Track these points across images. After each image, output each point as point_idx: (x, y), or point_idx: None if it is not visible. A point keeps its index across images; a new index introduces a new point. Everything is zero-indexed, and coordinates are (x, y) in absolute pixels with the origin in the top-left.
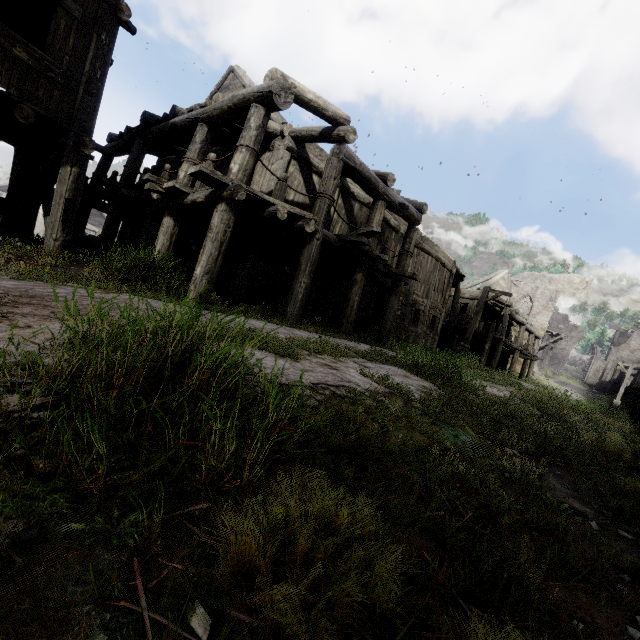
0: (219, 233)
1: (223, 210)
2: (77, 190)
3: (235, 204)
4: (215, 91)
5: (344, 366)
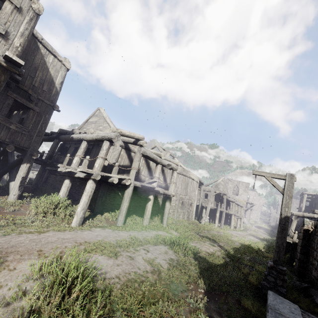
0: (89, 192)
1: (91, 183)
2: (27, 173)
3: (96, 179)
4: (91, 116)
5: (137, 255)
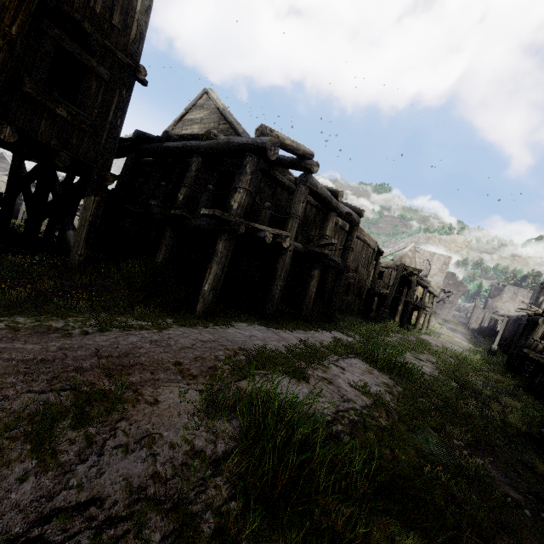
0: (223, 257)
1: (226, 239)
2: (98, 214)
3: (235, 234)
4: (190, 107)
5: (334, 375)
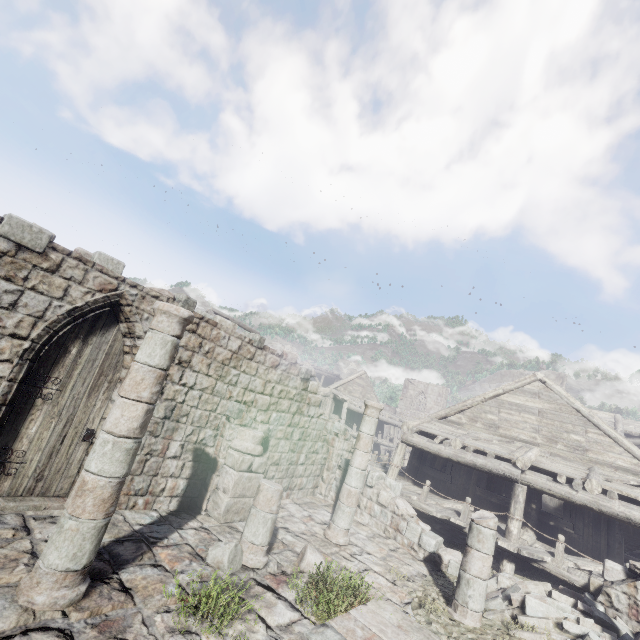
0: None
1: None
2: None
3: None
4: None
5: None
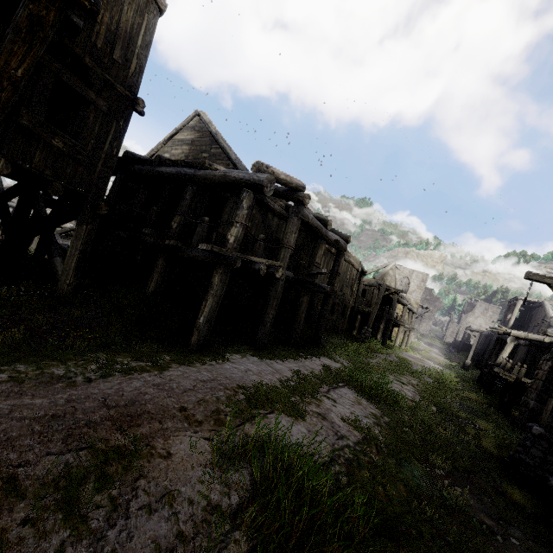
0: (218, 290)
1: (222, 272)
2: (89, 242)
3: (231, 267)
4: (181, 127)
5: (327, 410)
